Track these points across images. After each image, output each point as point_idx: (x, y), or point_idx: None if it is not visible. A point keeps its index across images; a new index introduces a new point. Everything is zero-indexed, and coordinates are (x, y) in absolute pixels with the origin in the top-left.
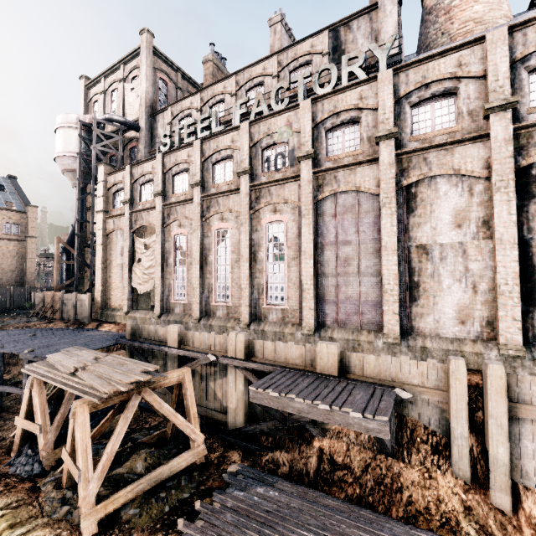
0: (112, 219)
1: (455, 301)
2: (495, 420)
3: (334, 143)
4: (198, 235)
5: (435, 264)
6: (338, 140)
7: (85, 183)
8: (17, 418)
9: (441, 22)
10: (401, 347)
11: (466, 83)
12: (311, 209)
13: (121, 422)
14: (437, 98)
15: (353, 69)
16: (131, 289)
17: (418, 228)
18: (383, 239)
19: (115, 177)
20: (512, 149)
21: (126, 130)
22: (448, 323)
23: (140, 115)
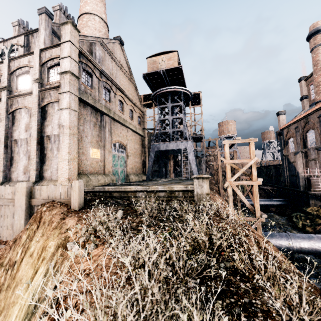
0: None
1: (23, 164)
2: None
3: None
4: None
5: (19, 148)
6: None
7: None
8: None
9: None
10: None
11: (32, 69)
12: None
13: None
14: (26, 74)
15: None
16: None
17: (15, 132)
18: (0, 136)
19: None
20: (37, 99)
21: None
22: (21, 174)
23: None
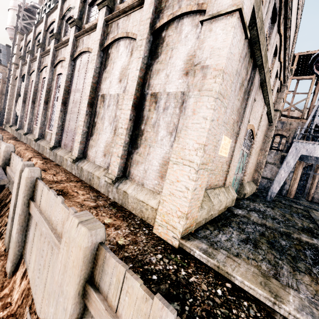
0: (18, 69)
1: (106, 138)
2: (17, 209)
3: (92, 15)
4: (34, 80)
5: (105, 110)
6: (94, 13)
7: None
8: None
9: None
10: (75, 165)
11: None
12: (68, 64)
13: None
14: None
15: None
16: (16, 113)
17: (105, 81)
18: (86, 87)
19: (22, 42)
20: (151, 11)
21: None
22: (99, 154)
23: None
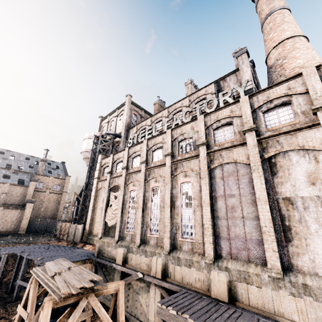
0: (101, 182)
1: None
2: None
3: (218, 136)
4: (142, 191)
5: (300, 212)
6: (221, 134)
7: (93, 164)
8: (19, 305)
9: (278, 70)
10: (284, 281)
11: (295, 97)
12: (207, 174)
13: (70, 319)
14: (279, 107)
15: (226, 98)
16: (104, 223)
17: (281, 185)
18: (256, 193)
19: (106, 160)
20: None
21: (115, 137)
22: None
23: (122, 130)
